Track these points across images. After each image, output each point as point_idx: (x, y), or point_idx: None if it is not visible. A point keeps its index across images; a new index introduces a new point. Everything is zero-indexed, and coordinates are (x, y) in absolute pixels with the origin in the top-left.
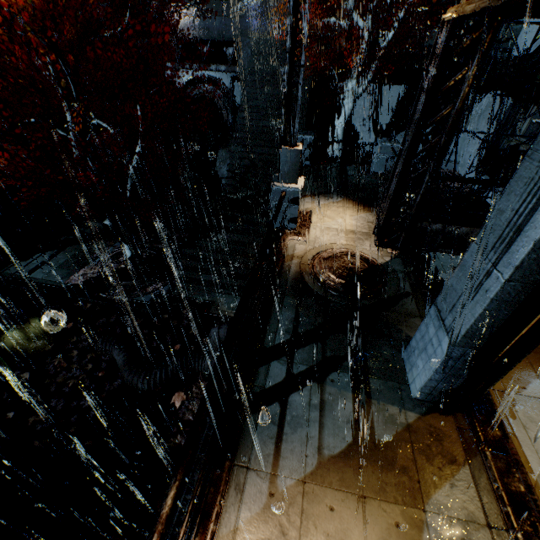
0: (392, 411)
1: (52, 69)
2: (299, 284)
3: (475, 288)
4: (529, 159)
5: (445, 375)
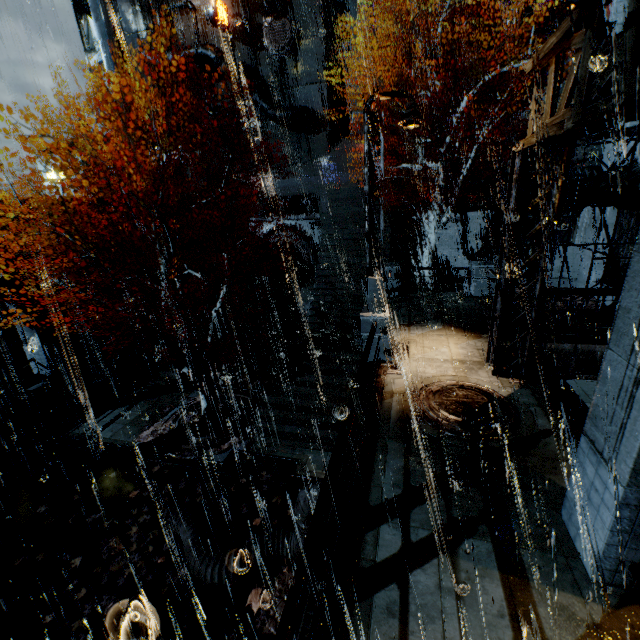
0: (565, 600)
1: (155, 234)
2: (404, 425)
3: (627, 402)
4: (638, 254)
5: (629, 536)
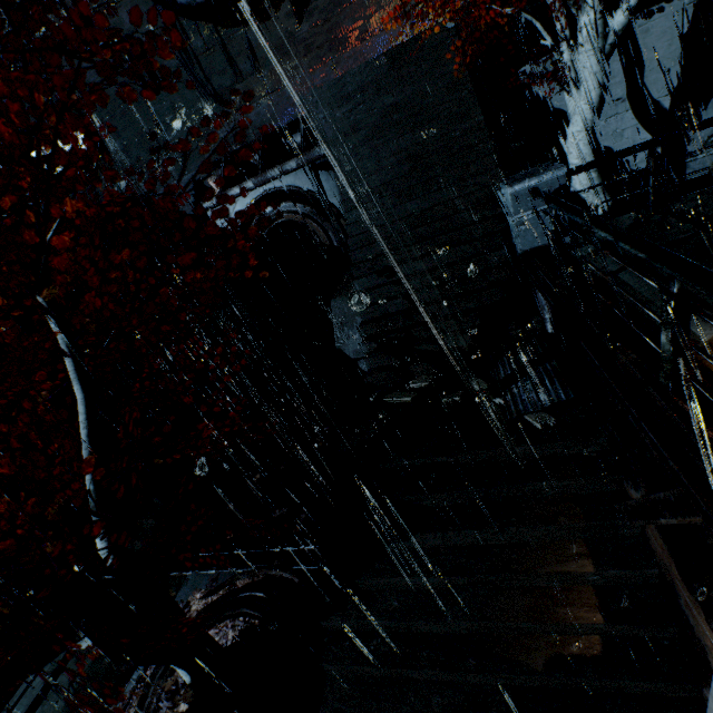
0: None
1: None
2: None
3: None
4: None
5: None
